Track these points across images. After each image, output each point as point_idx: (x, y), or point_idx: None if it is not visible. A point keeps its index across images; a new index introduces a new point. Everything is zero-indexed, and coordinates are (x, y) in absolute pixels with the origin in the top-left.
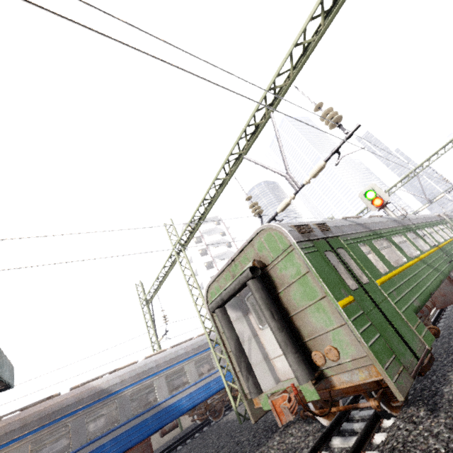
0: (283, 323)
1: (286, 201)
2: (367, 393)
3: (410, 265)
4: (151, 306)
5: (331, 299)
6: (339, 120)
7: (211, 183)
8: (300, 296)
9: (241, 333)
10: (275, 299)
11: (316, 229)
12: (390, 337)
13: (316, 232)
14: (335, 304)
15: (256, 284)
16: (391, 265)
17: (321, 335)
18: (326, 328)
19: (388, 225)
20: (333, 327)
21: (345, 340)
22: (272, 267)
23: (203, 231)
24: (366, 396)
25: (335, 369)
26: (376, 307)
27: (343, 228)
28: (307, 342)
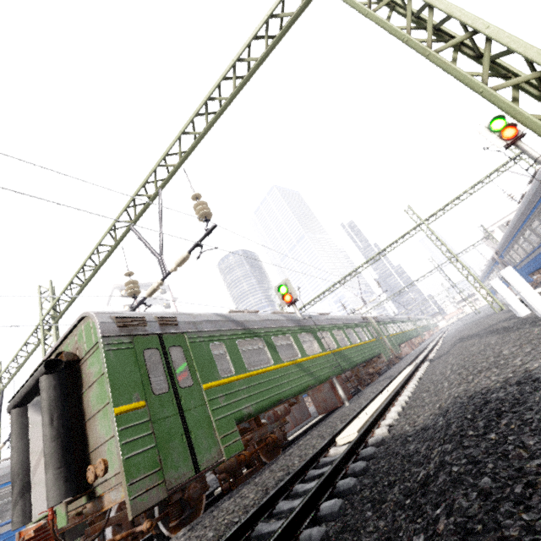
0: (63, 431)
1: (153, 286)
2: (147, 513)
3: (275, 369)
4: (0, 397)
5: (110, 405)
6: (209, 215)
7: (93, 248)
8: (96, 398)
9: (35, 442)
10: (79, 399)
11: (153, 323)
12: (172, 448)
13: (151, 326)
14: (112, 410)
15: (50, 381)
16: (244, 368)
17: (101, 445)
18: (106, 438)
19: (279, 324)
20: (110, 436)
21: (114, 451)
22: (84, 361)
23: (140, 298)
24: (145, 517)
25: (103, 487)
26: (179, 414)
27: (201, 324)
28: (91, 453)
